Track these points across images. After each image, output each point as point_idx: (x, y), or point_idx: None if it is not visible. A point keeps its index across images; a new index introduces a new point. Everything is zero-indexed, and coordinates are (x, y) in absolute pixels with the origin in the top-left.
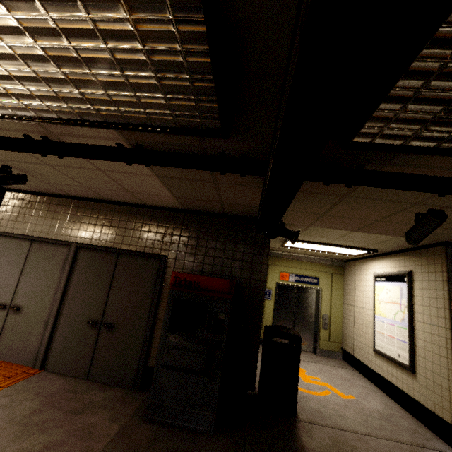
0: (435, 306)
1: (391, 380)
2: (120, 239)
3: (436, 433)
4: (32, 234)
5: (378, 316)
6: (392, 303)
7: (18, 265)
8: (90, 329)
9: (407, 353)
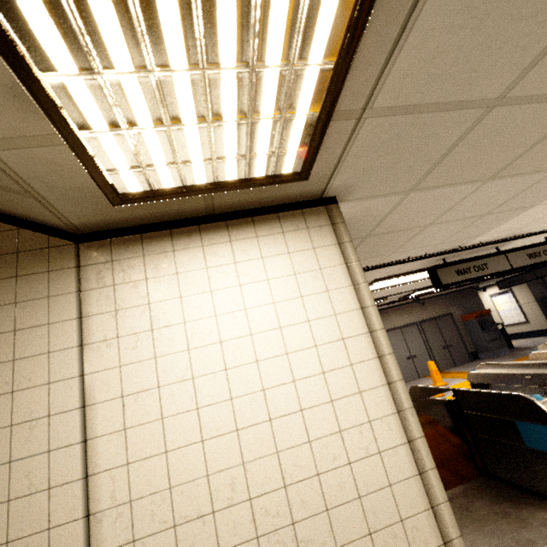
0: (526, 296)
1: (519, 331)
2: (431, 313)
3: (544, 336)
4: (397, 326)
5: (500, 311)
6: (506, 303)
7: (402, 340)
8: (444, 350)
9: (522, 317)
